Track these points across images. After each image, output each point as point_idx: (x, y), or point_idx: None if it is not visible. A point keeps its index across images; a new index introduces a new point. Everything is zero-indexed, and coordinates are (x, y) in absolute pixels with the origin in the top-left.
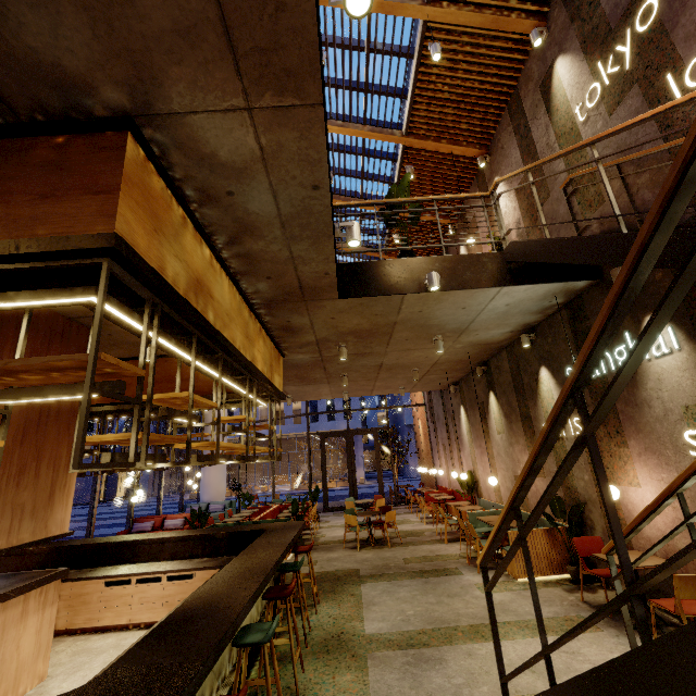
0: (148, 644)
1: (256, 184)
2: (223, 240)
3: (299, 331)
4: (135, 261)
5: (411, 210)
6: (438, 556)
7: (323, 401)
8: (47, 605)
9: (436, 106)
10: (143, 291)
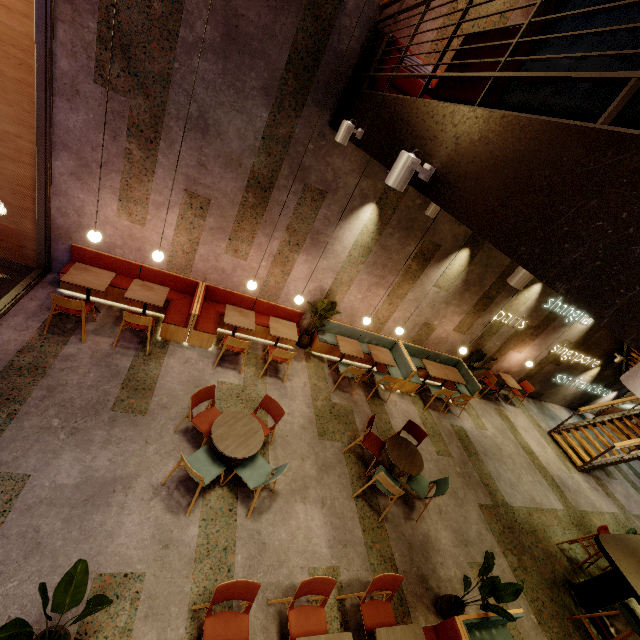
0: None
1: None
2: None
3: None
4: None
5: None
6: (426, 424)
7: None
8: None
9: None
10: None
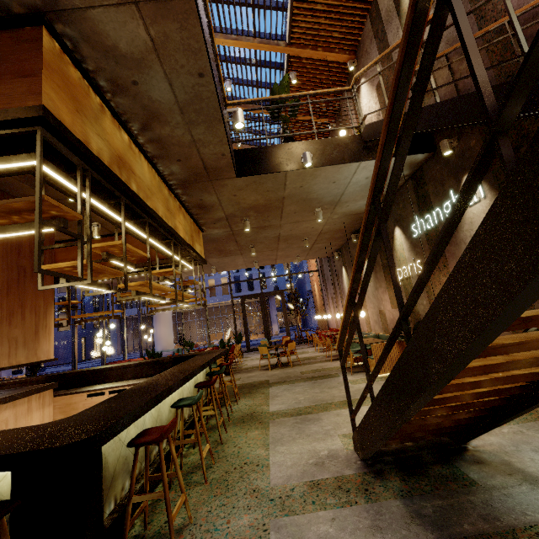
0: (110, 400)
1: (153, 73)
2: (137, 127)
3: (211, 208)
4: (62, 130)
5: (290, 104)
6: (325, 368)
7: (244, 277)
8: (45, 405)
9: (311, 16)
10: (73, 158)
